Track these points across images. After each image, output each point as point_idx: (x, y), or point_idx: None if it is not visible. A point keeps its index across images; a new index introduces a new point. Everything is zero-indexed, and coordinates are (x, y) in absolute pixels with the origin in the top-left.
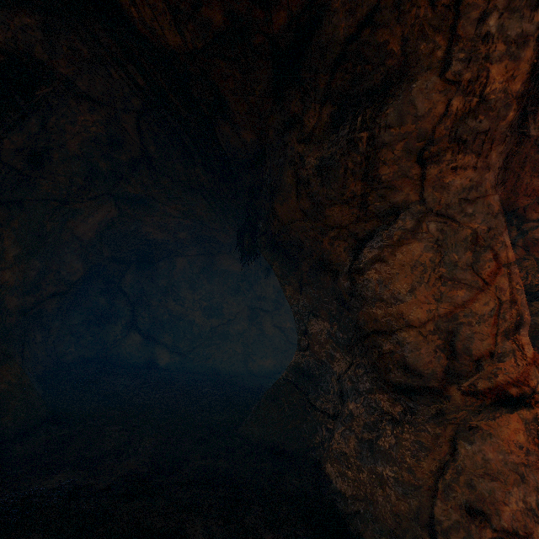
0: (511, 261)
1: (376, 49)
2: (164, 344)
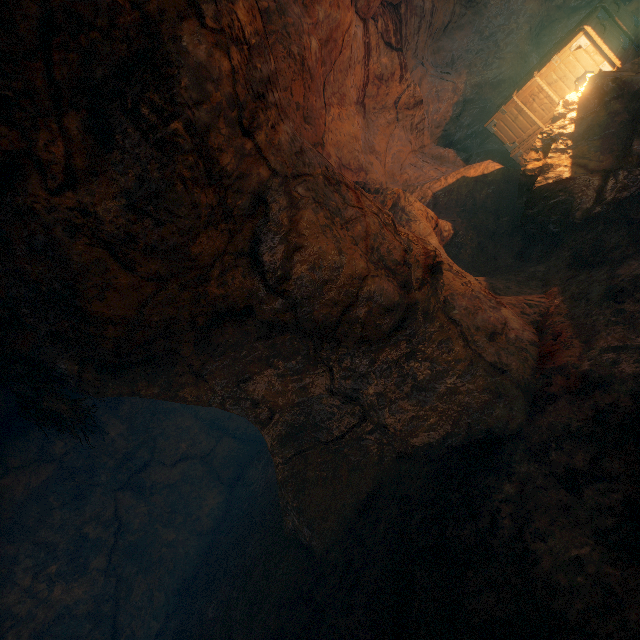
0: (354, 184)
1: (91, 3)
2: None
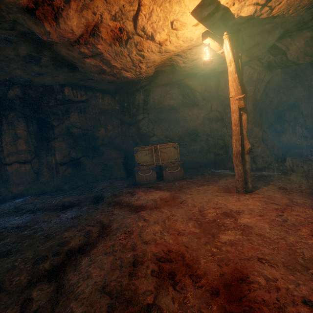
0: None
1: None
2: (312, 138)
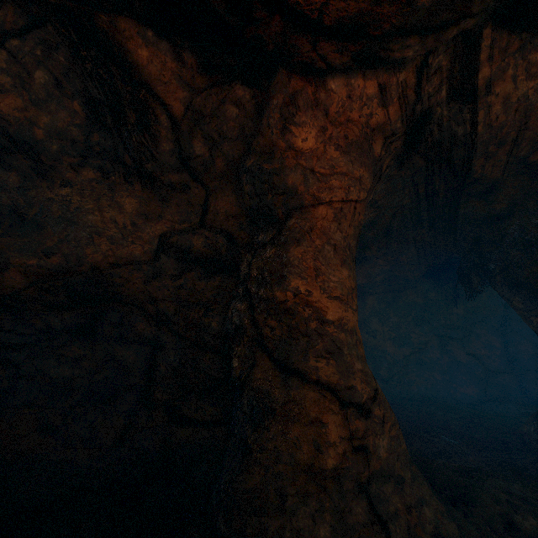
0: None
1: None
2: None
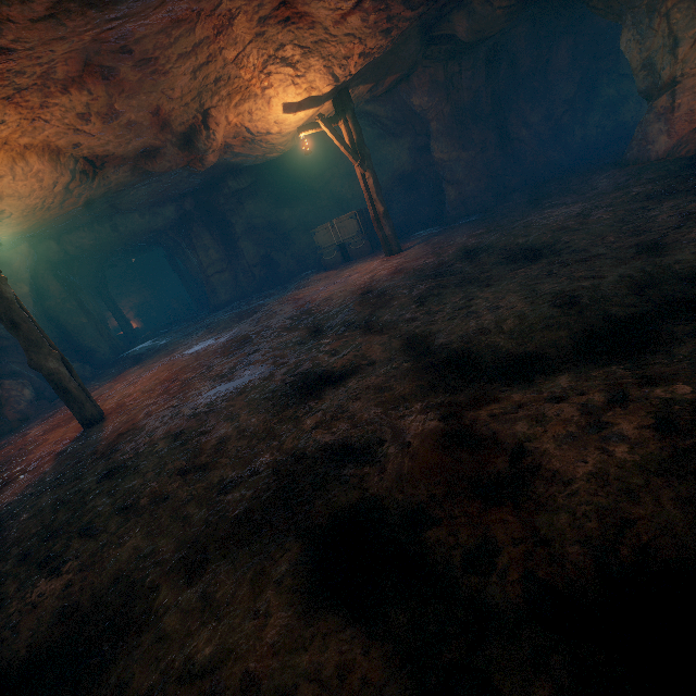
0: (670, 8)
1: None
2: None
